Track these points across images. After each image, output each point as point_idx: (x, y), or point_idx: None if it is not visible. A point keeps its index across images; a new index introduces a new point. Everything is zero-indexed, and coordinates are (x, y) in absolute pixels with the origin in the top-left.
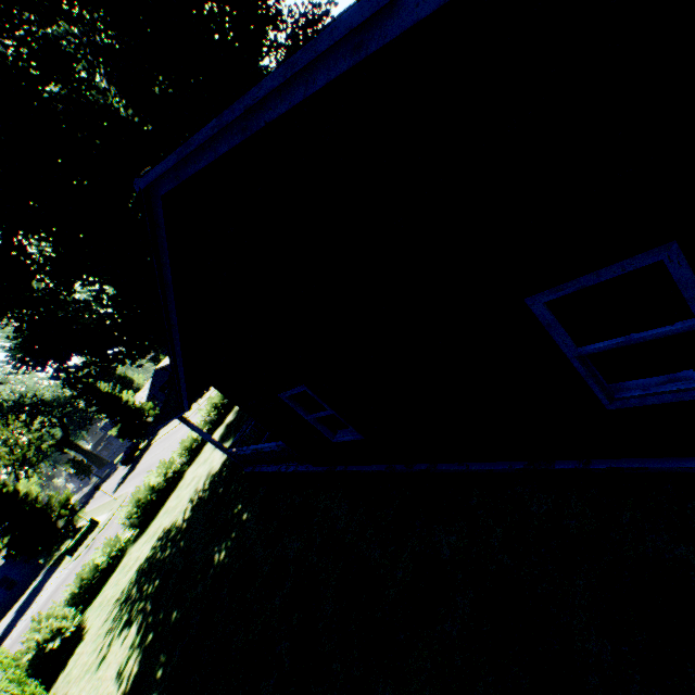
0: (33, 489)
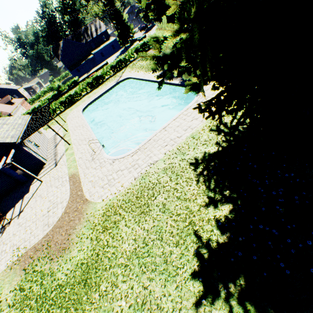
0: (126, 19)
